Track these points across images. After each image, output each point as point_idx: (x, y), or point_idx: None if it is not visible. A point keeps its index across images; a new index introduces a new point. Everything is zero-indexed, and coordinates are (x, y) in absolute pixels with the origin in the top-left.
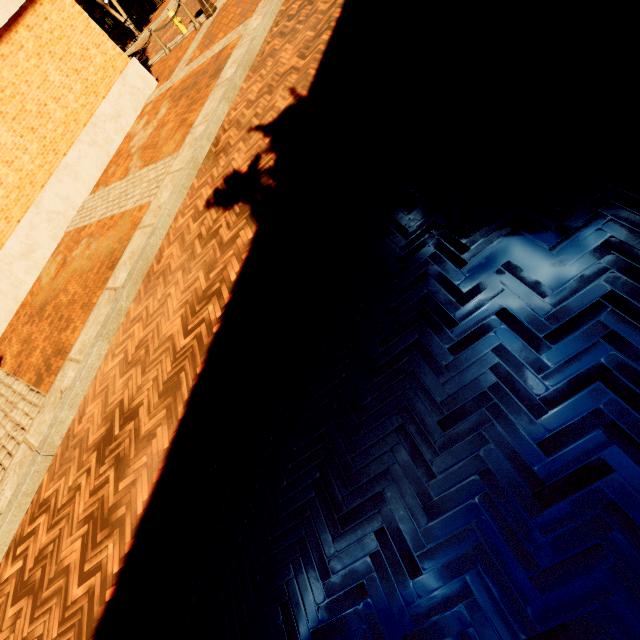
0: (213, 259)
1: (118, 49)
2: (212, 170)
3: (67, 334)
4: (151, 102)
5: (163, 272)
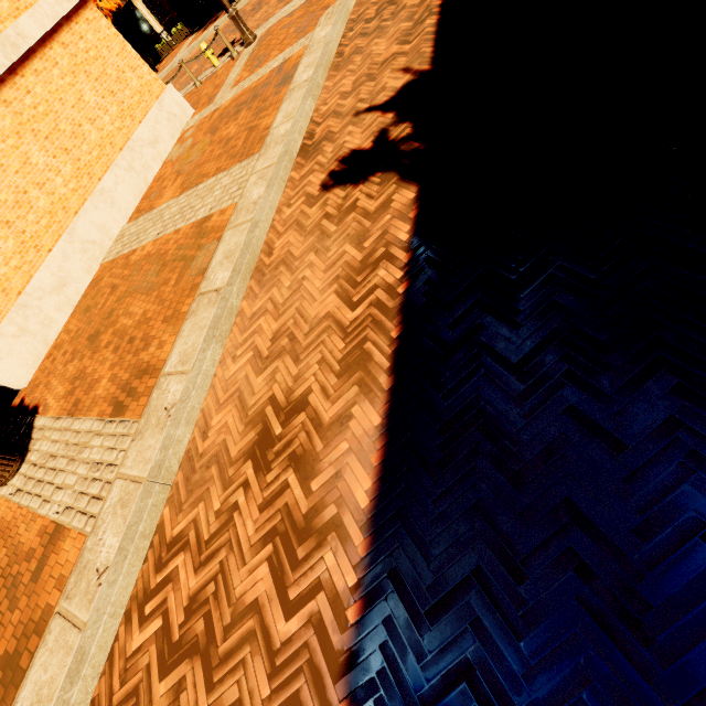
0: (361, 230)
1: (154, 74)
2: (316, 158)
3: (149, 353)
4: (191, 127)
5: (282, 261)
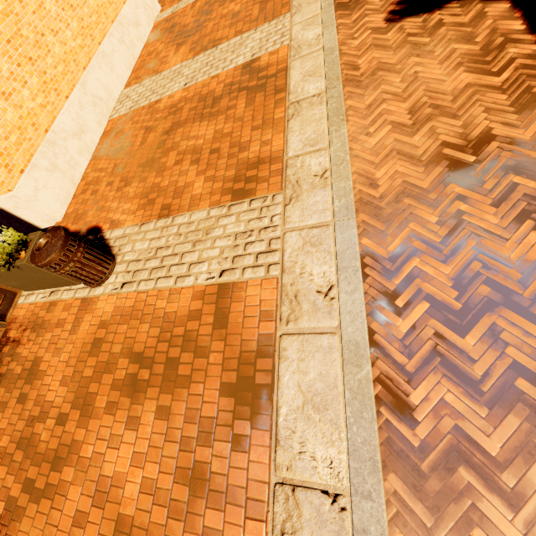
0: (462, 34)
1: None
2: (363, 8)
3: (250, 153)
4: (167, 17)
5: (377, 69)
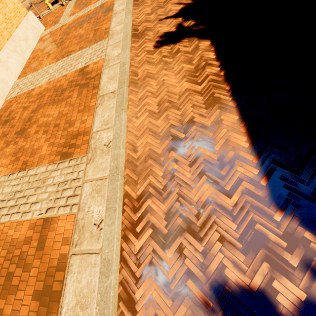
0: (187, 58)
1: (21, 4)
2: (144, 37)
3: (74, 127)
4: (47, 34)
5: (146, 76)
